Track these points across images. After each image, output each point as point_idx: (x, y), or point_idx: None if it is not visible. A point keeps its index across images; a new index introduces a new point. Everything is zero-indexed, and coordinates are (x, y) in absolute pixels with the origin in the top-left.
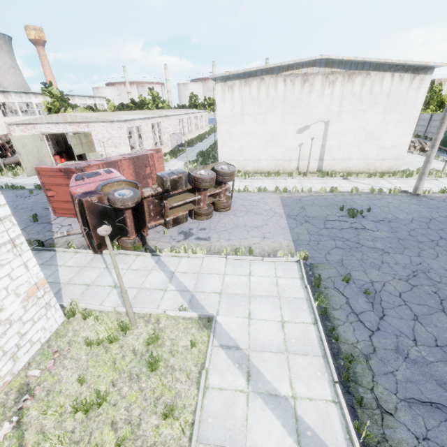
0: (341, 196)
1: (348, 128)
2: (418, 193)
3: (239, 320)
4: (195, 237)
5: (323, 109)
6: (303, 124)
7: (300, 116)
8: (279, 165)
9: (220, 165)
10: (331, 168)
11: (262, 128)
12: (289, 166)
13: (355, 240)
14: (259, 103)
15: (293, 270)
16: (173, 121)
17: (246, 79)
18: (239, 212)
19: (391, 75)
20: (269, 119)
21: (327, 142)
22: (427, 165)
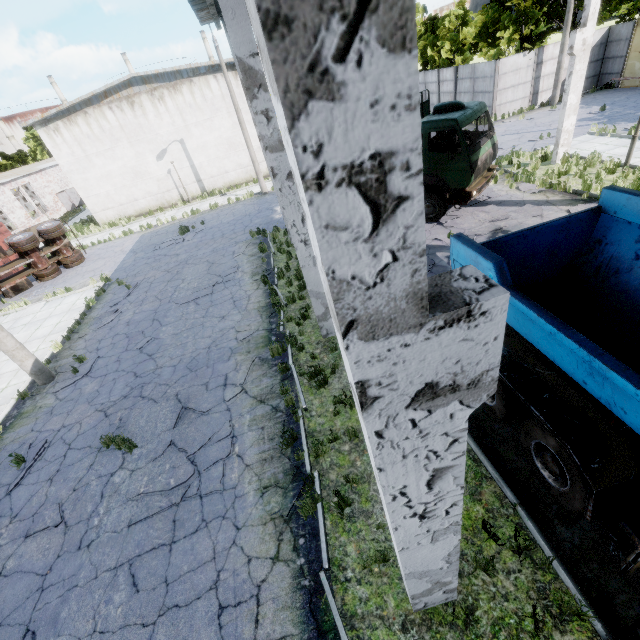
0: (199, 216)
1: (206, 141)
2: (265, 192)
3: (28, 332)
4: (32, 296)
5: (168, 128)
6: (159, 149)
7: (151, 142)
8: (160, 199)
9: (44, 224)
10: (215, 187)
11: (118, 165)
12: (172, 197)
13: (165, 253)
14: (98, 139)
15: (94, 291)
16: (55, 174)
17: (68, 118)
18: (90, 262)
19: (214, 77)
20: (120, 154)
21: (194, 161)
22: (254, 165)
